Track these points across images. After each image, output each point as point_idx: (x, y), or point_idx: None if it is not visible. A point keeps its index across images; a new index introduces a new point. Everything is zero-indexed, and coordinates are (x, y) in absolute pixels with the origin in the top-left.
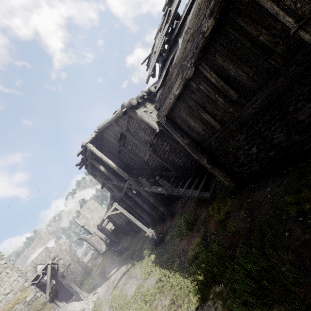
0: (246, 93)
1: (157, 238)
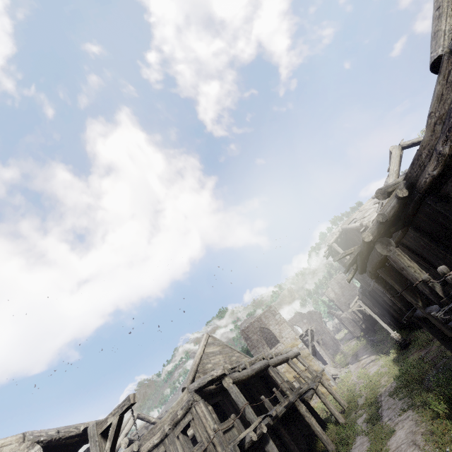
0: None
1: (402, 342)
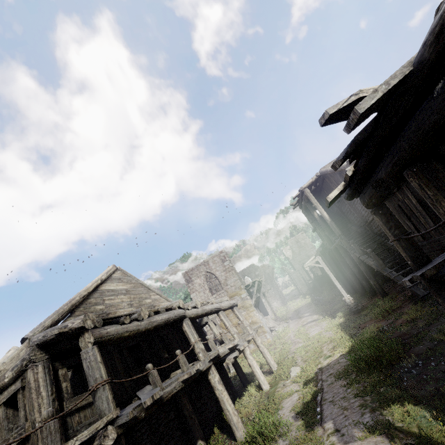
0: (443, 225)
1: (353, 307)
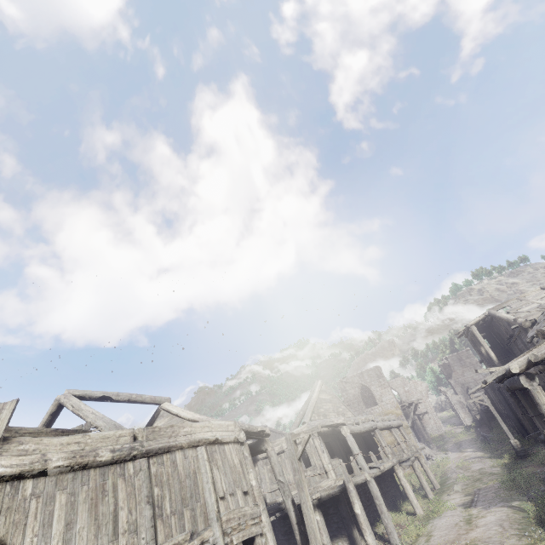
0: None
1: (520, 451)
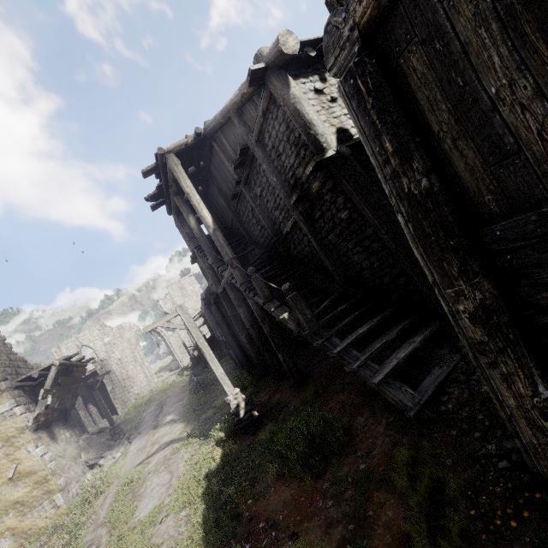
0: None
1: (245, 417)
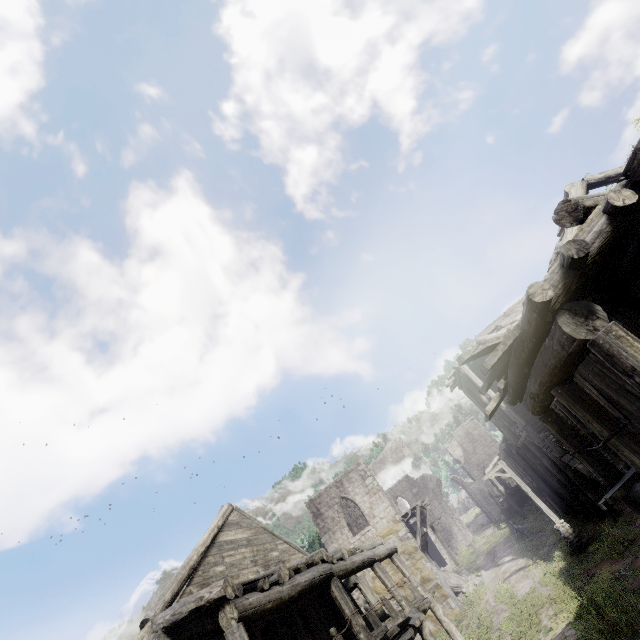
0: (638, 420)
1: (574, 540)
